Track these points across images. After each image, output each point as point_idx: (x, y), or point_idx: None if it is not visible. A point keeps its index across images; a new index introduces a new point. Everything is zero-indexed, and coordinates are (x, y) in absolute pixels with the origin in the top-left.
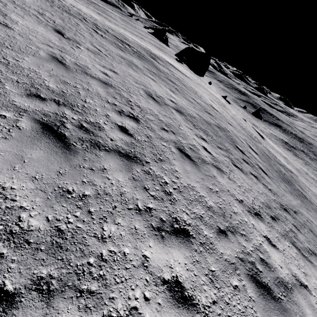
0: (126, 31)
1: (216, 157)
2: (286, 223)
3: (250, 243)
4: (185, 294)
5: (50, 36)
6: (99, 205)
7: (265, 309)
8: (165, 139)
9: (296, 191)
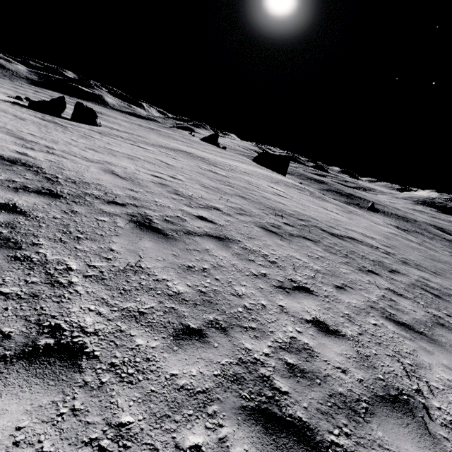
0: (235, 162)
1: None
2: None
3: None
4: None
5: (345, 218)
6: None
7: None
8: None
9: None
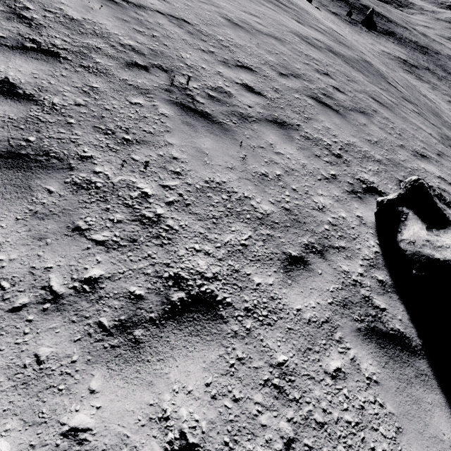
0: None
1: (390, 99)
2: None
3: None
4: (448, 182)
5: None
6: (385, 146)
7: None
8: (358, 91)
9: (447, 123)
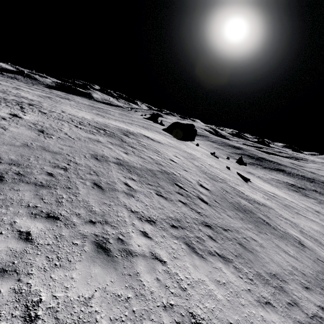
0: (115, 121)
1: (135, 189)
2: (194, 232)
3: (117, 230)
4: (29, 237)
5: (32, 135)
6: (3, 202)
7: (92, 256)
8: (85, 179)
9: (254, 219)
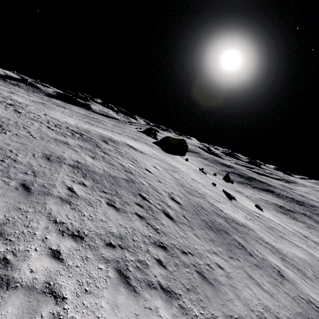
0: (103, 129)
1: (80, 195)
2: (138, 254)
3: (9, 246)
4: None
5: None
6: None
7: None
8: (13, 178)
9: (227, 240)
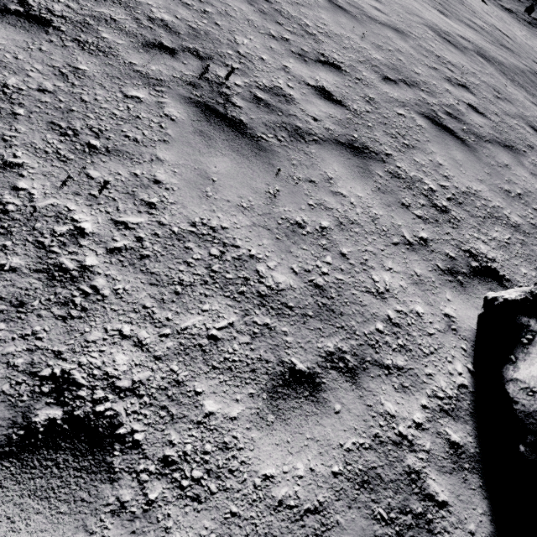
0: None
1: None
2: None
3: None
4: None
5: None
6: (534, 203)
7: None
8: (511, 115)
9: None
